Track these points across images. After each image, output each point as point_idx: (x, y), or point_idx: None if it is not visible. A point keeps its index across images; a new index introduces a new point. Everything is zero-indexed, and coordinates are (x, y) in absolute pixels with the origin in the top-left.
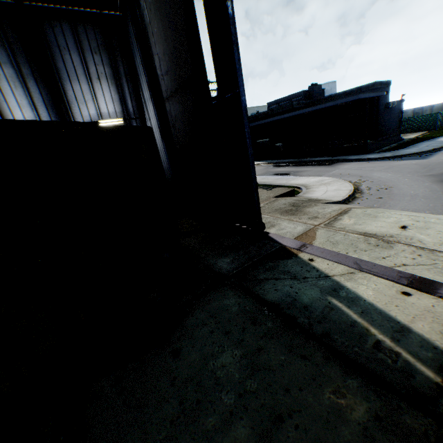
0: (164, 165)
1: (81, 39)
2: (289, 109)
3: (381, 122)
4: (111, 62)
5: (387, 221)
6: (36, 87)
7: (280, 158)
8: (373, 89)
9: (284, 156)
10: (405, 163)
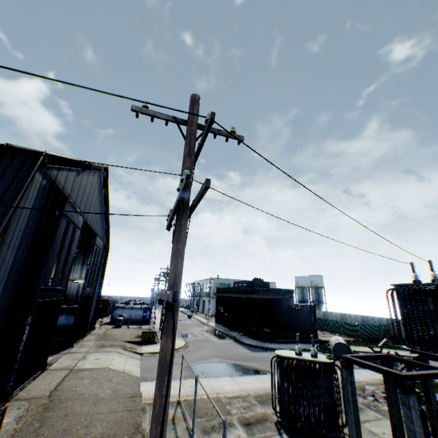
0: (93, 306)
1: (87, 252)
2: (231, 291)
3: (286, 317)
4: None
5: (102, 356)
6: None
7: (226, 326)
8: (273, 292)
9: (227, 325)
10: (240, 350)
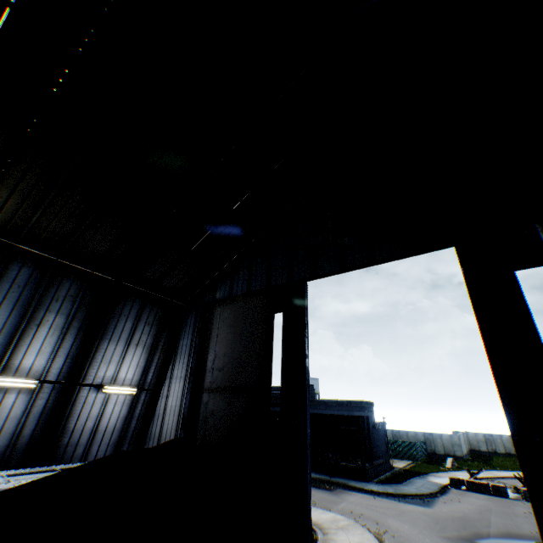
0: None
1: (143, 312)
2: None
3: (373, 441)
4: (157, 334)
5: None
6: (73, 338)
7: None
8: (362, 406)
9: None
10: (414, 507)
